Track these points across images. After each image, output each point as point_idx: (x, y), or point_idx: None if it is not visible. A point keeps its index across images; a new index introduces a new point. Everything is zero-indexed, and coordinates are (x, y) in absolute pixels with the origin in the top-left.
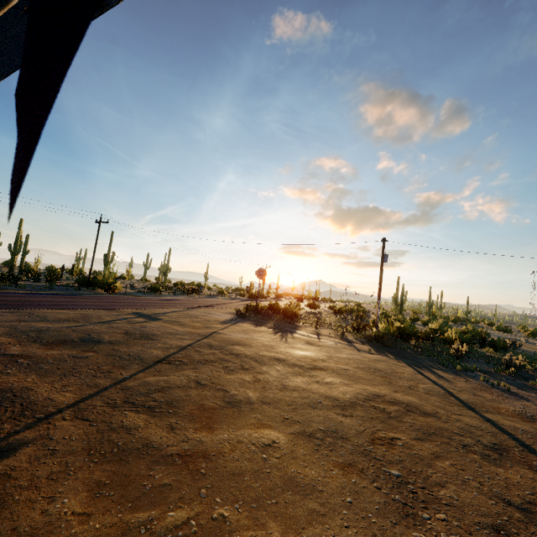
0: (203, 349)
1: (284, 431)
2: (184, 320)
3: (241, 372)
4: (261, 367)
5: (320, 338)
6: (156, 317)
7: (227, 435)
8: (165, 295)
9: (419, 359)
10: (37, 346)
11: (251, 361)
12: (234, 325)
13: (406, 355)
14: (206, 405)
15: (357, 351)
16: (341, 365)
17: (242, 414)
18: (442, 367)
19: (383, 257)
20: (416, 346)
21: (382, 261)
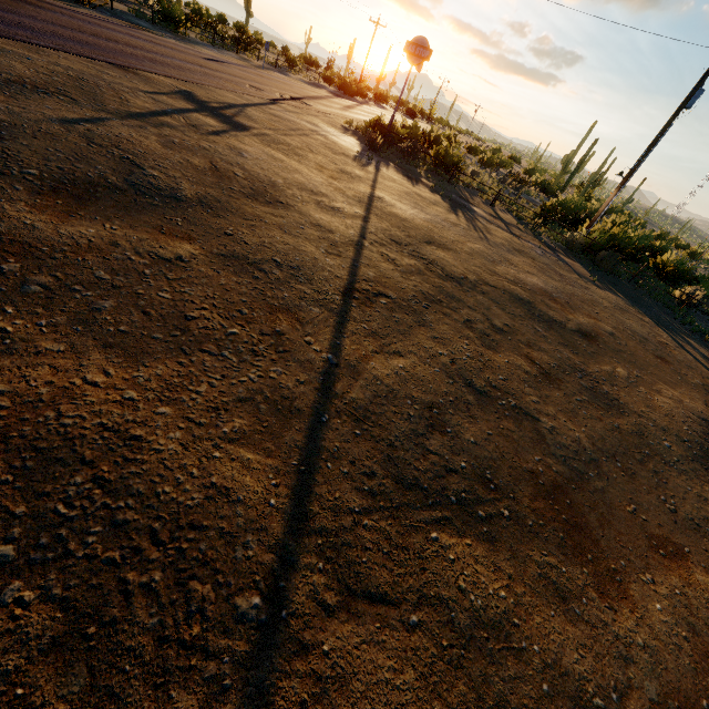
0: (392, 253)
1: (706, 564)
2: (291, 139)
3: (503, 343)
4: (517, 325)
5: (514, 234)
6: (234, 119)
7: (657, 602)
8: (197, 42)
9: (650, 306)
10: (20, 194)
11: (489, 303)
12: (383, 176)
13: (630, 293)
14: (542, 477)
15: (581, 279)
16: (598, 321)
17: (611, 505)
18: (683, 328)
19: (693, 94)
20: (637, 276)
21: (685, 103)
